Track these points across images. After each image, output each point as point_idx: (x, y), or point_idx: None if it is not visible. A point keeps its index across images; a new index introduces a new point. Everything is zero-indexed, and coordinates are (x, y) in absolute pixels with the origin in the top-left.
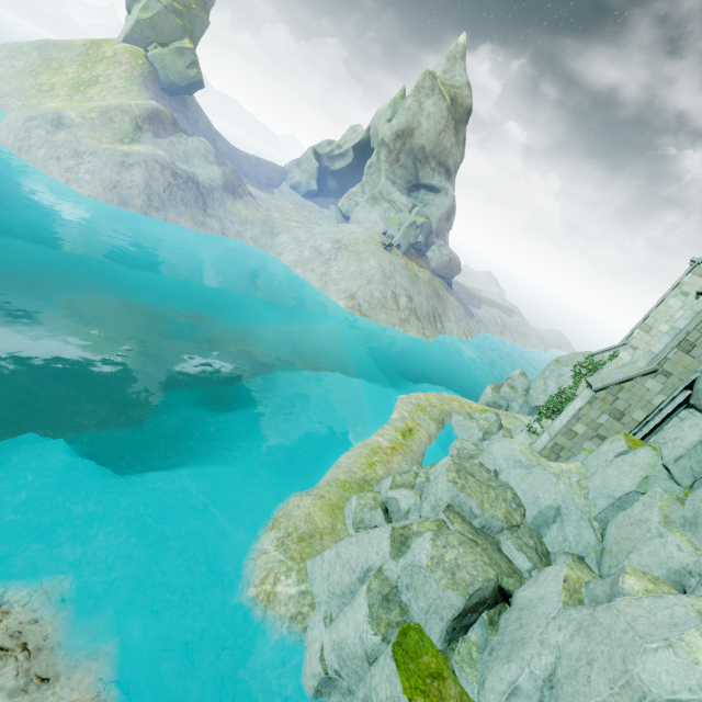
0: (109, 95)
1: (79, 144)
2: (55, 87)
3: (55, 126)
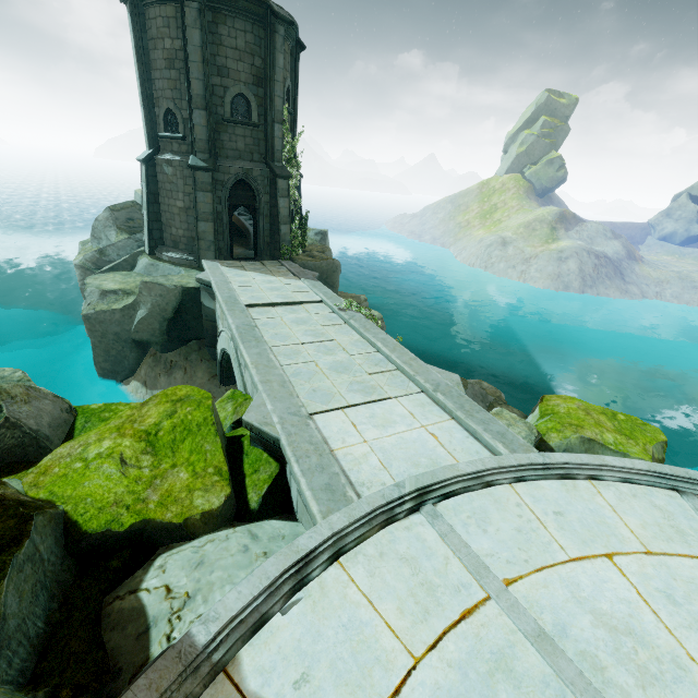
0: (511, 214)
1: (525, 253)
2: (469, 221)
3: (503, 246)
